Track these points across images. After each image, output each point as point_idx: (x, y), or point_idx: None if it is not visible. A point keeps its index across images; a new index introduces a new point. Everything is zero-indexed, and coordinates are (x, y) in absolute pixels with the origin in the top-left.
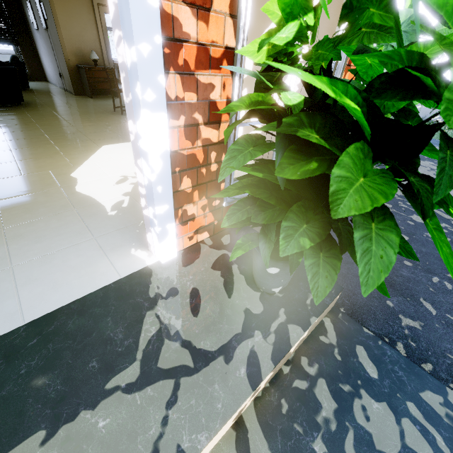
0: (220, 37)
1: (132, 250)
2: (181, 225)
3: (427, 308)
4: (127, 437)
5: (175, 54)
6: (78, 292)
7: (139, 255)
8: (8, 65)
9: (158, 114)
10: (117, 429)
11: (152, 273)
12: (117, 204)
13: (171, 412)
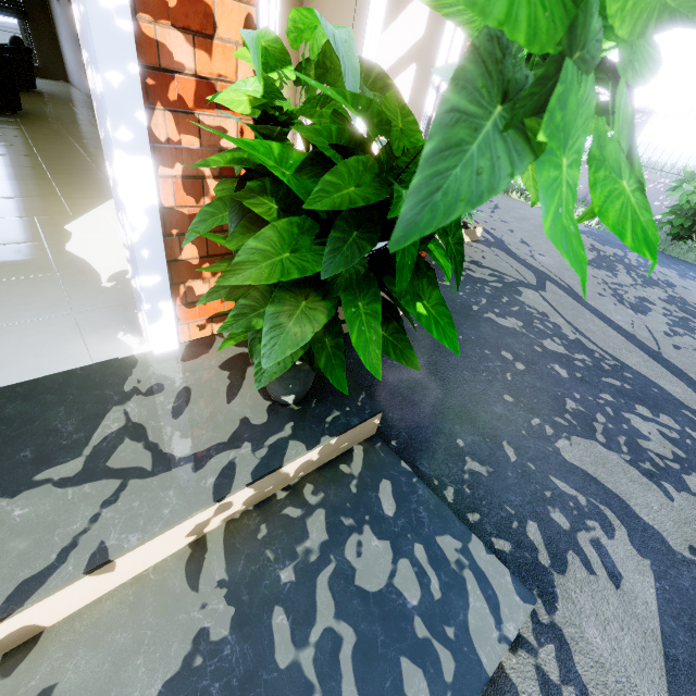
0: (231, 71)
1: (119, 333)
2: (185, 307)
3: (507, 453)
4: (45, 528)
5: (163, 87)
6: (30, 375)
7: (126, 341)
8: (6, 50)
9: (139, 158)
10: (35, 519)
11: (137, 364)
12: (118, 273)
13: (106, 511)
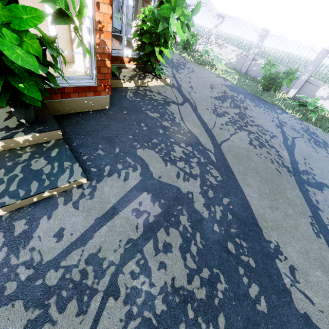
0: None
1: None
2: None
3: (116, 150)
4: None
5: None
6: None
7: None
8: None
9: None
10: None
11: None
12: None
13: None
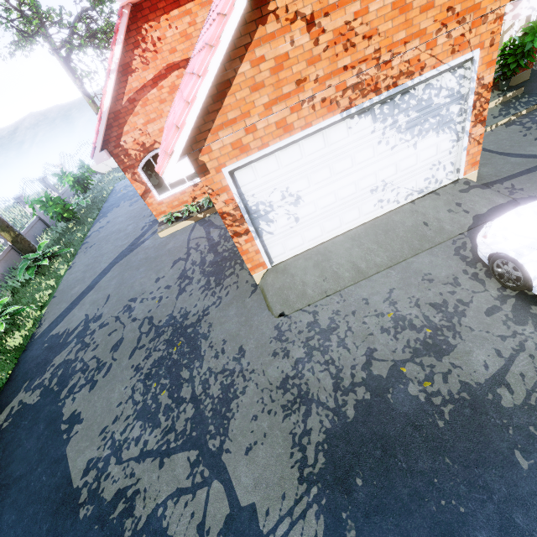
0: None
1: None
2: None
3: None
4: None
5: None
6: None
7: None
8: None
9: None
10: None
11: None
12: None
13: None
